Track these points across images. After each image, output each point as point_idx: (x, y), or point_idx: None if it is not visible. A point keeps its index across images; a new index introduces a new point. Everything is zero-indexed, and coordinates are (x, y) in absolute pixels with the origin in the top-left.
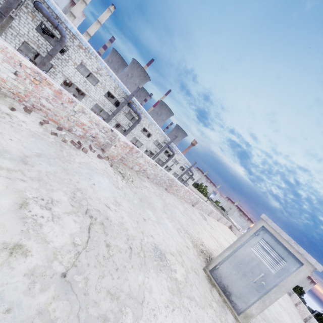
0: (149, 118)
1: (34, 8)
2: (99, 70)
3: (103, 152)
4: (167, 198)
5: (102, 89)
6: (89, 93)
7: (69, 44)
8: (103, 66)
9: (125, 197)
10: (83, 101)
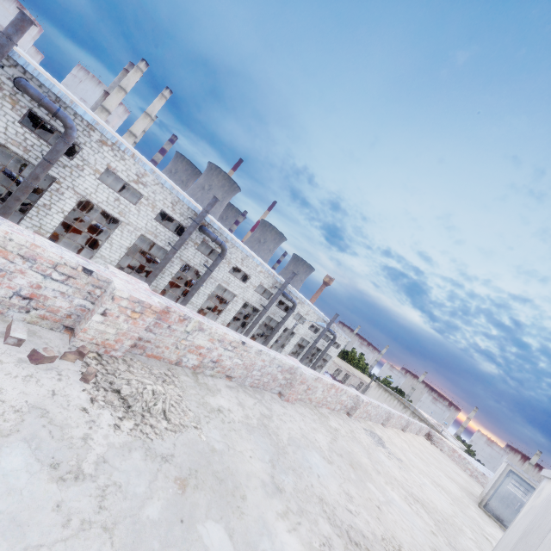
0: (241, 247)
1: (14, 88)
2: (140, 178)
3: (70, 336)
4: (283, 421)
5: (149, 208)
6: (127, 218)
7: (82, 140)
8: (148, 169)
9: (98, 511)
10: (116, 233)
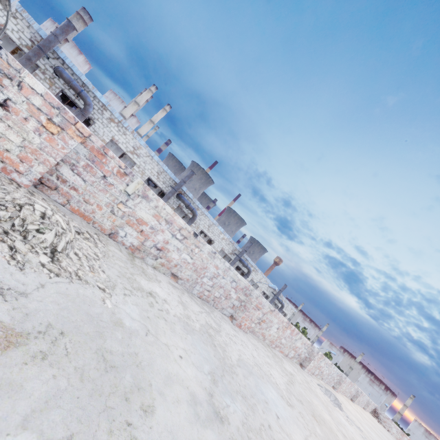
0: (209, 215)
1: (53, 74)
2: (136, 150)
3: None
4: (233, 341)
5: (139, 174)
6: None
7: (96, 117)
8: (142, 144)
9: None
10: None
